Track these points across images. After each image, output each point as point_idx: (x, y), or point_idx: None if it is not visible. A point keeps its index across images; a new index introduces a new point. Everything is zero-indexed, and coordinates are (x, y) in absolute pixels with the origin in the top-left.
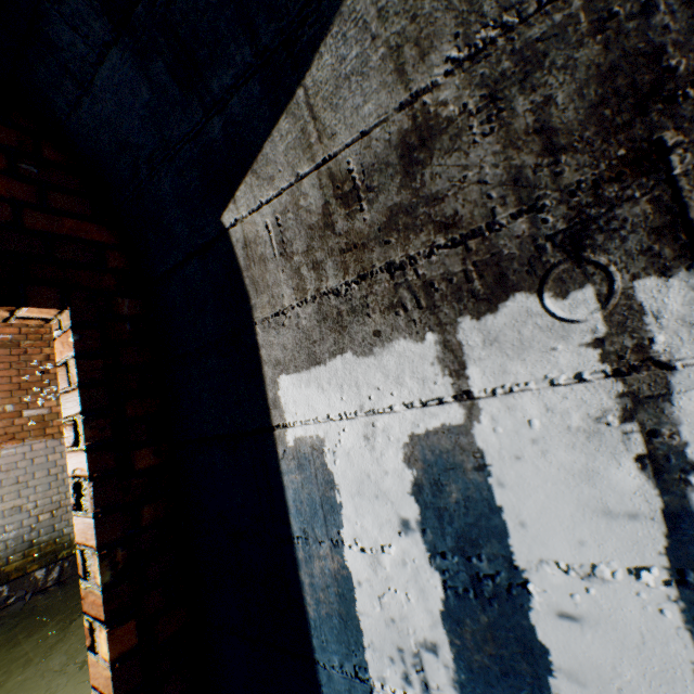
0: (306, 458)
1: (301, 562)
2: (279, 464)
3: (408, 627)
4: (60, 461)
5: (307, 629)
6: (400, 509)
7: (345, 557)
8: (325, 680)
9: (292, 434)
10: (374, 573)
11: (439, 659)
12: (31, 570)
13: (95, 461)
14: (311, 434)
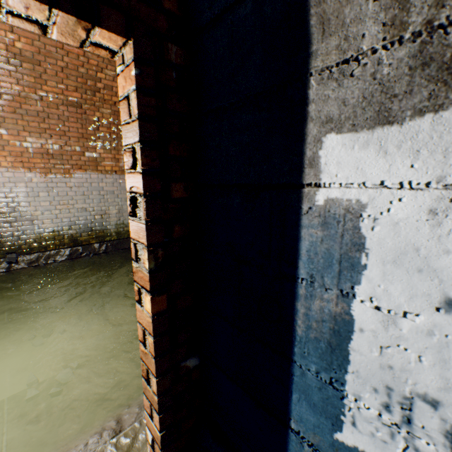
0: (334, 218)
1: (300, 297)
2: (299, 218)
3: (407, 378)
4: (105, 188)
5: (291, 340)
6: (451, 289)
7: (351, 307)
8: (298, 374)
9: (324, 194)
10: (383, 329)
11: (436, 413)
12: (92, 243)
13: (147, 183)
14: (350, 197)
